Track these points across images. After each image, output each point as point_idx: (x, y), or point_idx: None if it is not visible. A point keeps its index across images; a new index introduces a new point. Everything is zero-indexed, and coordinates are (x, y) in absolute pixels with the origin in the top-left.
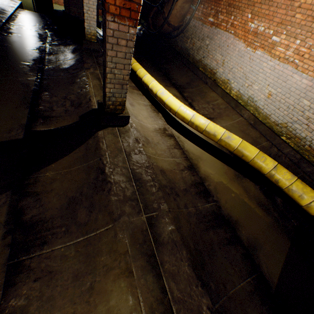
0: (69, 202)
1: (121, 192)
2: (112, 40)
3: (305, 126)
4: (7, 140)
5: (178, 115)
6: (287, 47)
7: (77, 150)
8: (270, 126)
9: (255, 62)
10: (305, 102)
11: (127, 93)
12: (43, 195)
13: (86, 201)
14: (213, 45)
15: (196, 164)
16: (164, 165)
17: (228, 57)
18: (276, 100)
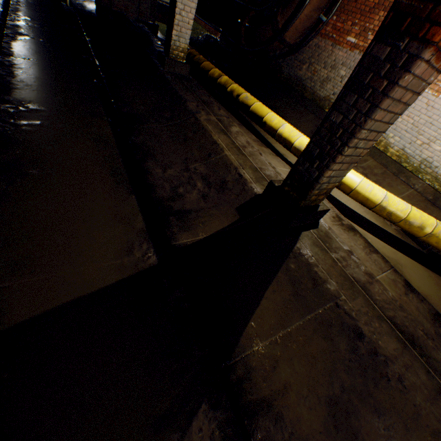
0: (331, 412)
1: (416, 377)
2: (399, 93)
3: None
4: (135, 272)
5: (356, 194)
6: None
7: (275, 285)
8: None
9: (437, 110)
10: None
11: (263, 155)
12: (278, 402)
13: (363, 405)
14: None
15: (402, 275)
16: (391, 291)
17: None
18: None
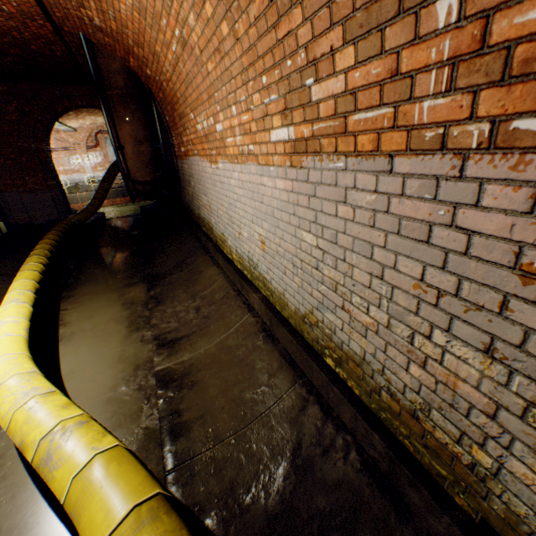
0: None
1: None
2: None
3: (344, 313)
4: None
5: None
6: (232, 131)
7: None
8: (296, 325)
9: (225, 184)
10: (308, 238)
11: None
12: None
13: None
14: (196, 184)
15: None
16: None
17: (209, 194)
18: (273, 251)
